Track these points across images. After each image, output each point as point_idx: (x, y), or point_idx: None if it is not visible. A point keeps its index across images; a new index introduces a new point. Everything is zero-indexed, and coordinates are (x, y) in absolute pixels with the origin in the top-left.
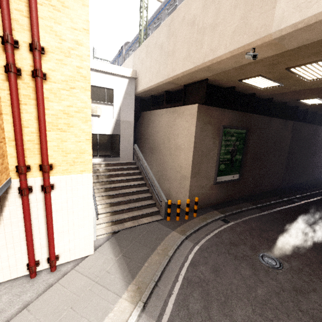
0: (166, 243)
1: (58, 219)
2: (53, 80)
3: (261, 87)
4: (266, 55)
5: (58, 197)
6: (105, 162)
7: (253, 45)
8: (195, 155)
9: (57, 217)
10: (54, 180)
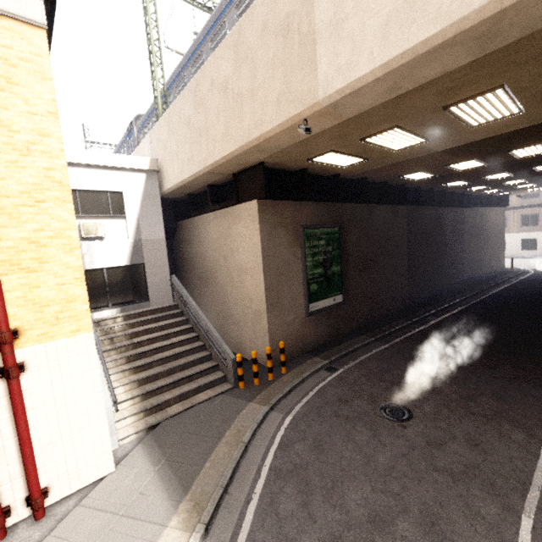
0: (239, 424)
1: (38, 422)
2: (3, 193)
3: (342, 165)
4: (326, 126)
5: (35, 384)
6: (124, 313)
7: (303, 115)
8: (268, 276)
9: (36, 419)
10: (24, 355)
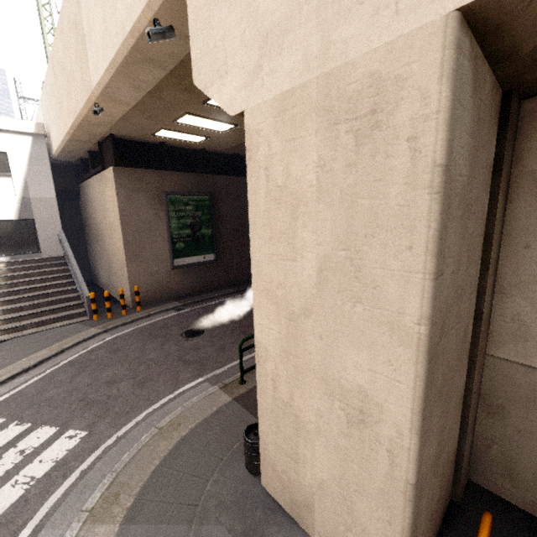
0: (70, 339)
1: None
2: None
3: (194, 141)
4: (125, 109)
5: None
6: (9, 260)
7: (92, 100)
8: (128, 233)
9: None
10: None
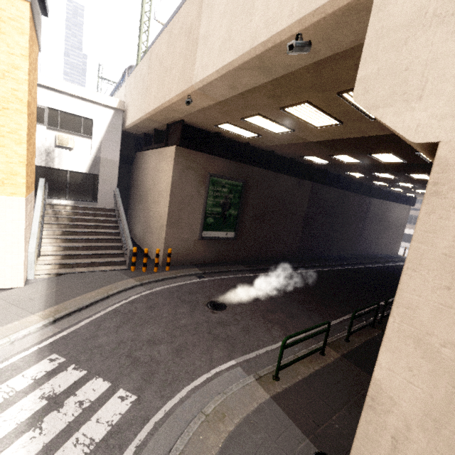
0: (114, 286)
1: None
2: None
3: (245, 136)
4: (209, 103)
5: None
6: (74, 205)
7: (187, 92)
8: (173, 202)
9: None
10: None
